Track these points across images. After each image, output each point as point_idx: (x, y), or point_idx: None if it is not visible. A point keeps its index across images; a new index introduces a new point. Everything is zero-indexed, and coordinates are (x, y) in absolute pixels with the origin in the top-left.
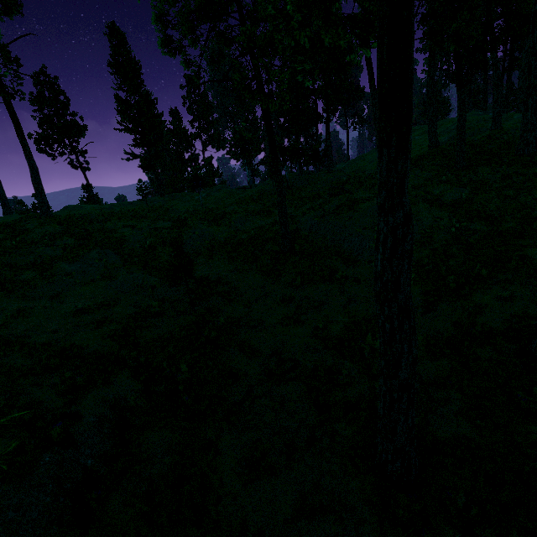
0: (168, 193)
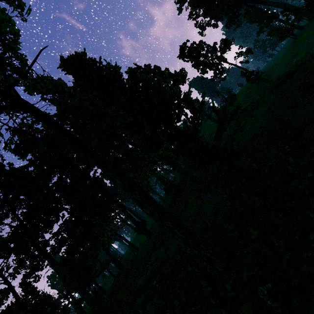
0: None
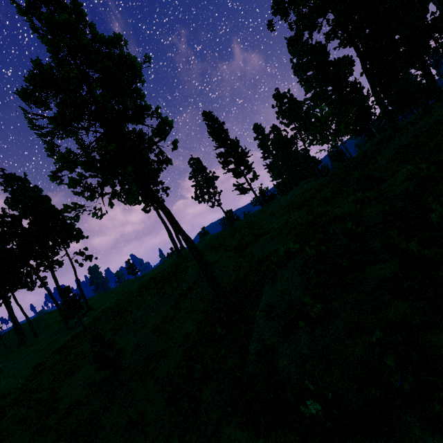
0: (280, 195)
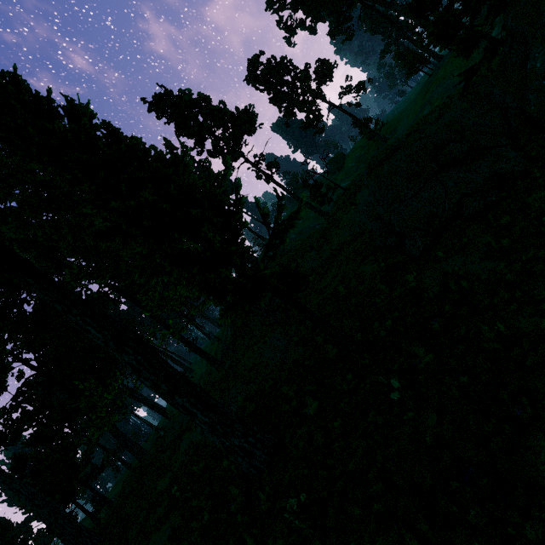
0: None
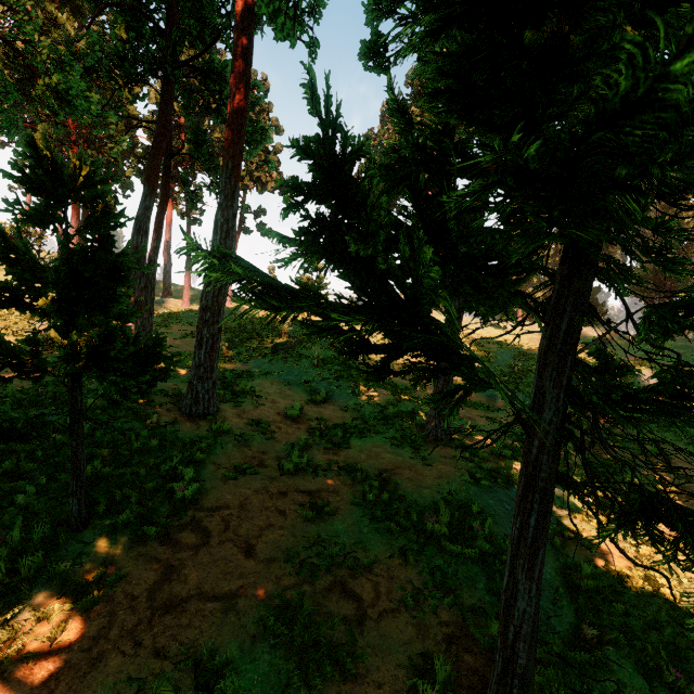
0: None
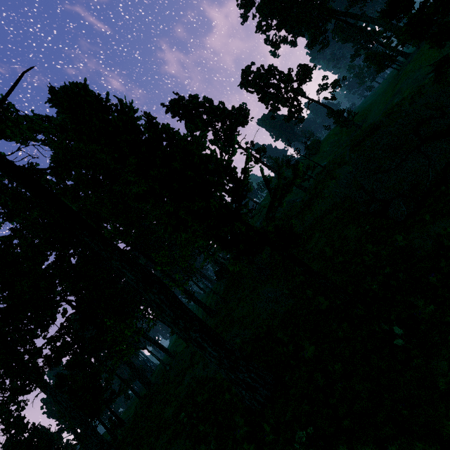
0: None
